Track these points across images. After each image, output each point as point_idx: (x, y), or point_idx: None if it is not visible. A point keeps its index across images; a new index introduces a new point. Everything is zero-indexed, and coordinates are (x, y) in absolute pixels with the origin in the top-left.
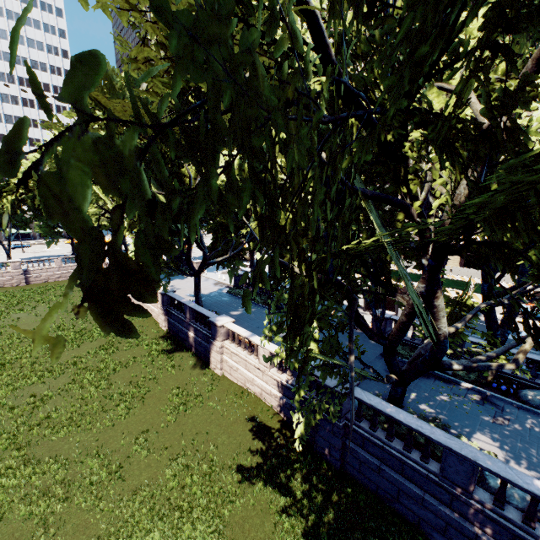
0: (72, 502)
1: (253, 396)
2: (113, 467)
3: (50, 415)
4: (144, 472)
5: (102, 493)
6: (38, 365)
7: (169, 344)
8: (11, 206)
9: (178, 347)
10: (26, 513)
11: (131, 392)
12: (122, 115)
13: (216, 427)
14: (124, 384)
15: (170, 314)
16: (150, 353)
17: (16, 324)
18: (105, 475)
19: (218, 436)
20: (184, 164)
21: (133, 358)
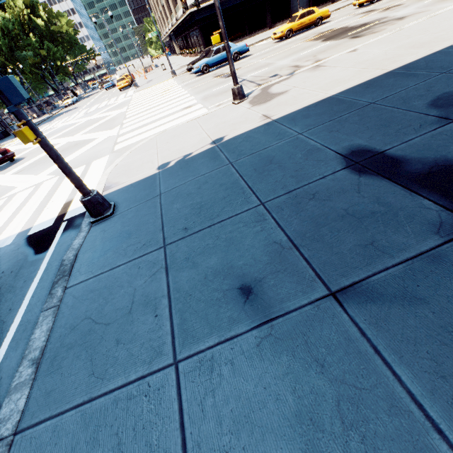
0: None
1: None
2: None
3: None
4: None
5: None
6: None
7: None
8: None
9: None
10: None
11: None
12: None
13: None
14: None
15: None
16: None
17: None
18: None
19: None
20: None
21: None
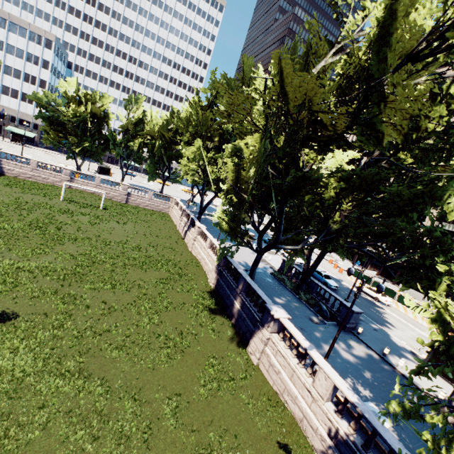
0: (100, 444)
1: (289, 416)
2: (143, 423)
3: (110, 329)
4: (168, 449)
5: (127, 452)
6: (114, 274)
7: (213, 303)
8: (138, 146)
9: (220, 310)
10: (64, 434)
11: (174, 340)
12: (293, 89)
13: (244, 432)
14: (171, 328)
15: (222, 275)
16: (197, 304)
17: (111, 232)
18: (135, 429)
19: (245, 447)
20: (299, 152)
21: (182, 302)
